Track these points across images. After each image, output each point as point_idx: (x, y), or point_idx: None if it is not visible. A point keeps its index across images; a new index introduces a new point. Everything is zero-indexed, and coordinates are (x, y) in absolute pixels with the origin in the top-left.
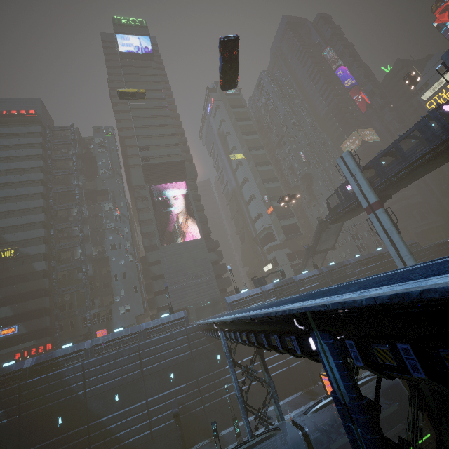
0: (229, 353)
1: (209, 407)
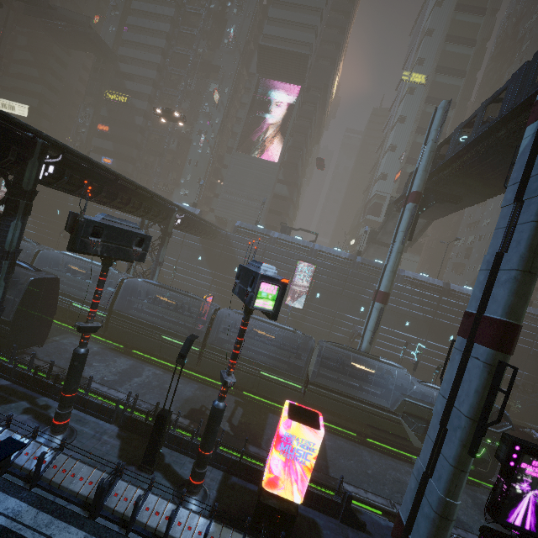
0: (139, 224)
1: (175, 282)
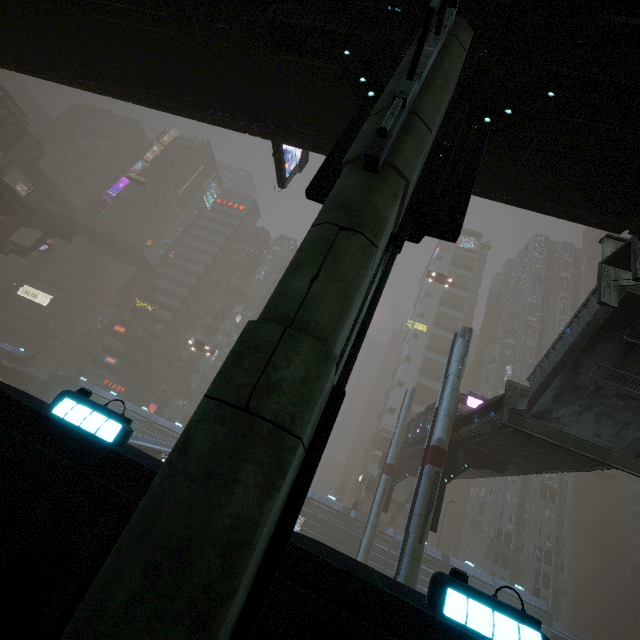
0: None
1: None
